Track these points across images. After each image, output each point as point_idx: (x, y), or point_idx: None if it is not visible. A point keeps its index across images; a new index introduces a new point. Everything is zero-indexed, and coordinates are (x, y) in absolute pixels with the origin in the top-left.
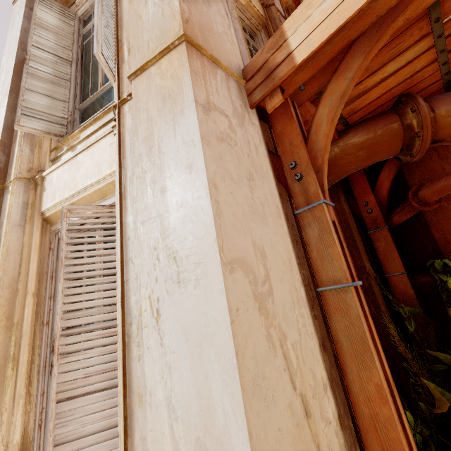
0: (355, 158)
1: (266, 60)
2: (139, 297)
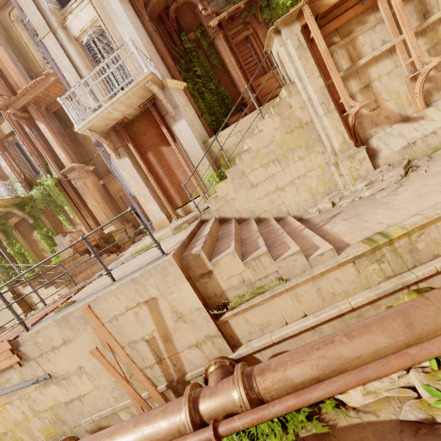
0: (156, 7)
1: None
2: (119, 36)
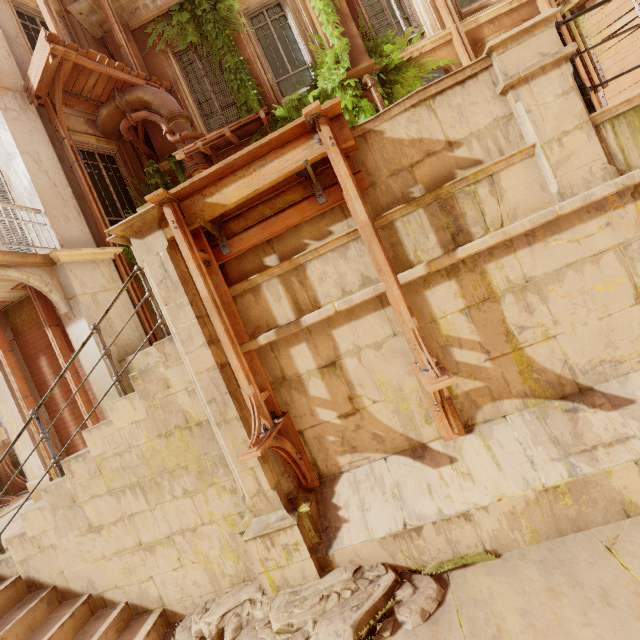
0: (108, 121)
1: (28, 86)
2: (6, 171)
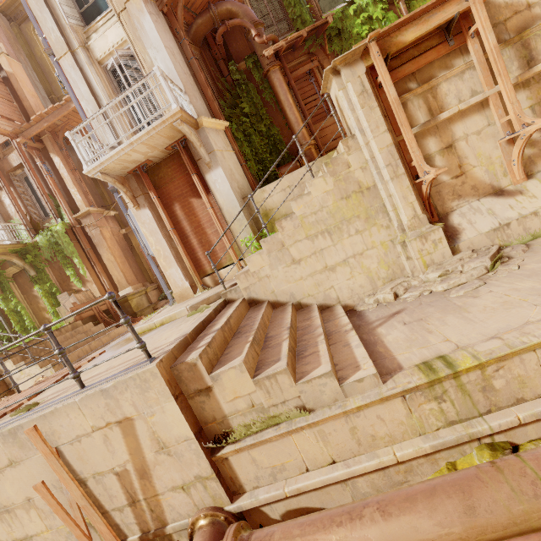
0: (201, 29)
1: None
2: (150, 62)
